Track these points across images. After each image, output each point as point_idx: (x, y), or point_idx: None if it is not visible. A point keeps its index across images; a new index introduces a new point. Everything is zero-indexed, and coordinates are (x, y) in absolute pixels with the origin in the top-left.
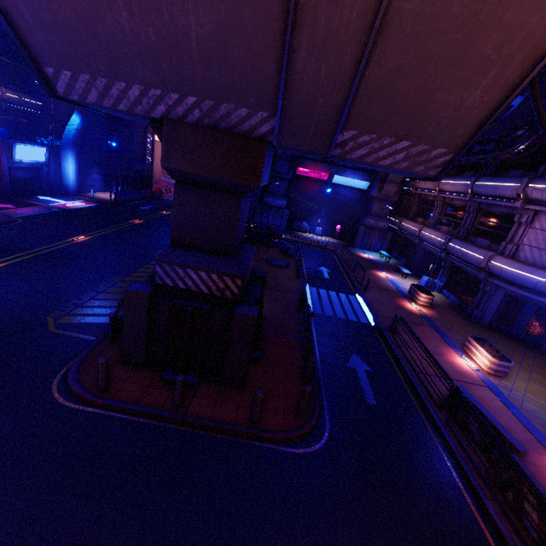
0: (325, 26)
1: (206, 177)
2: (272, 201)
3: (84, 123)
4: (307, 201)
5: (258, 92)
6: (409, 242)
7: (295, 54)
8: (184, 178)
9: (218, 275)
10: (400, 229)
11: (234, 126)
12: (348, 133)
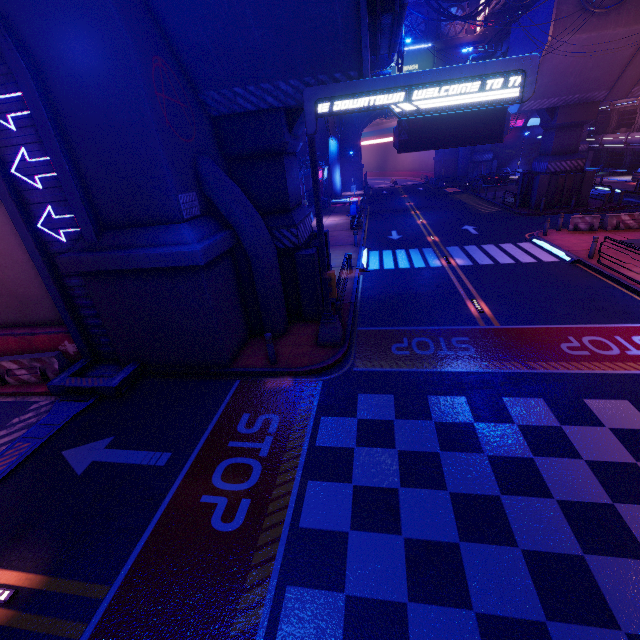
0: (638, 63)
1: (573, 122)
2: (480, 158)
3: (339, 143)
4: (504, 150)
5: (606, 86)
6: (613, 153)
7: (625, 72)
8: (562, 126)
9: (575, 161)
10: (602, 144)
11: (588, 100)
12: (636, 88)
